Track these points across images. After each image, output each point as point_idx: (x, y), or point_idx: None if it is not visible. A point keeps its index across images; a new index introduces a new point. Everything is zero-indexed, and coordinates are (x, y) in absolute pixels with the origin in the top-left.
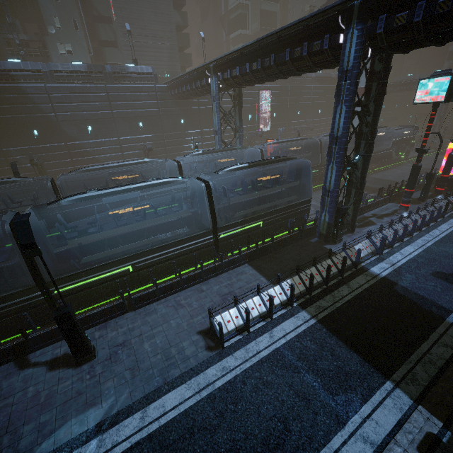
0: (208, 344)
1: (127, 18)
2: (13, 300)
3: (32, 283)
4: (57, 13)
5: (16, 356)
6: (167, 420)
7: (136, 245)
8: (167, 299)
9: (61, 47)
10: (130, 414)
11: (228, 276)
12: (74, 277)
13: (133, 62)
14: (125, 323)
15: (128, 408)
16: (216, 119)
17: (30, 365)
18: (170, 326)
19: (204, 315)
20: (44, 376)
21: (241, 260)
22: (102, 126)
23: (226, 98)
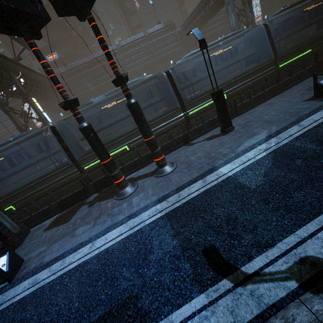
0: (319, 100)
1: (145, 3)
2: (172, 119)
3: (179, 107)
4: (110, 21)
5: (184, 143)
6: (322, 120)
7: (226, 79)
8: (258, 106)
9: (116, 40)
10: (287, 128)
11: (299, 85)
12: (197, 103)
13: (158, 24)
14: (238, 119)
15: (283, 128)
16: (233, 18)
17: (195, 143)
18: (275, 108)
19: (299, 98)
20: (208, 142)
21: (305, 74)
22: (151, 71)
23: (223, 20)
